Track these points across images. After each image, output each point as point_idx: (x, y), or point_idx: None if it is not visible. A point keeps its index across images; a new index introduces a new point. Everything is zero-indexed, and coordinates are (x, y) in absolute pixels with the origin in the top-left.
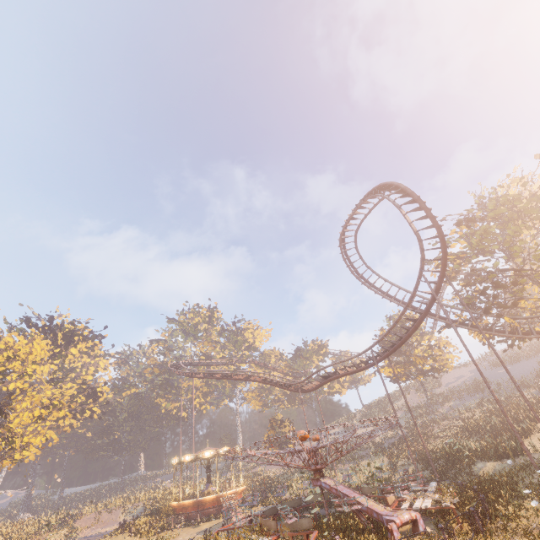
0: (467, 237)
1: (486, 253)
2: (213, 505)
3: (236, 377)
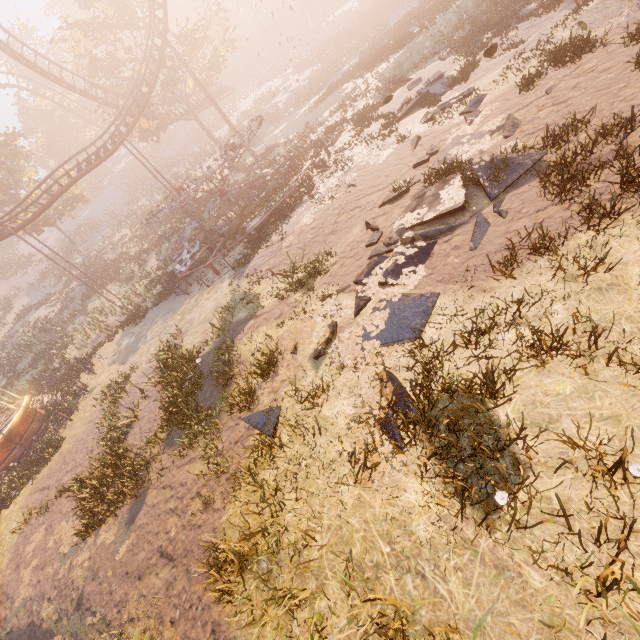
0: None
1: (136, 25)
2: (28, 423)
3: None
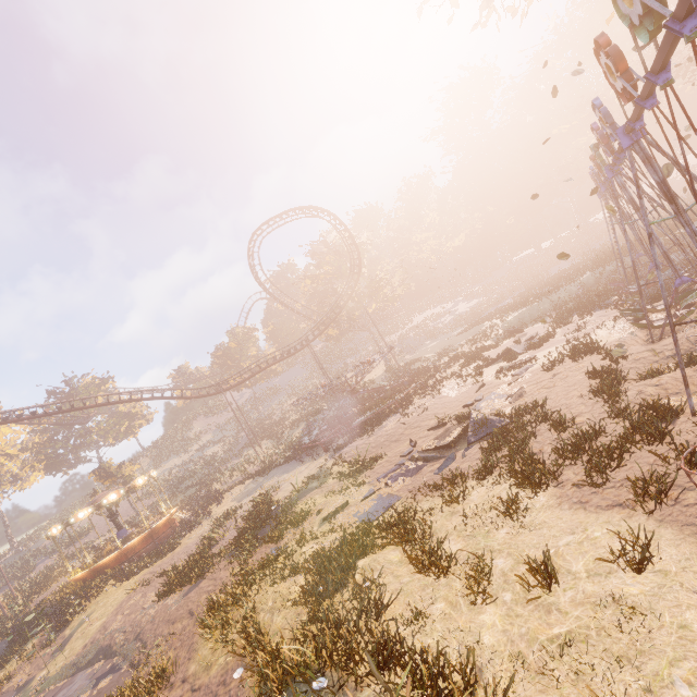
0: (334, 264)
1: (344, 277)
2: (166, 528)
3: (97, 403)
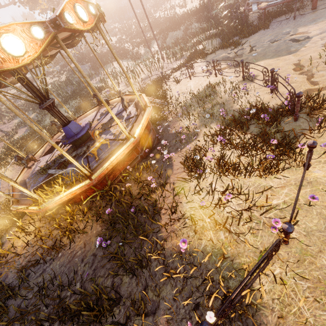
0: None
1: None
2: None
3: None
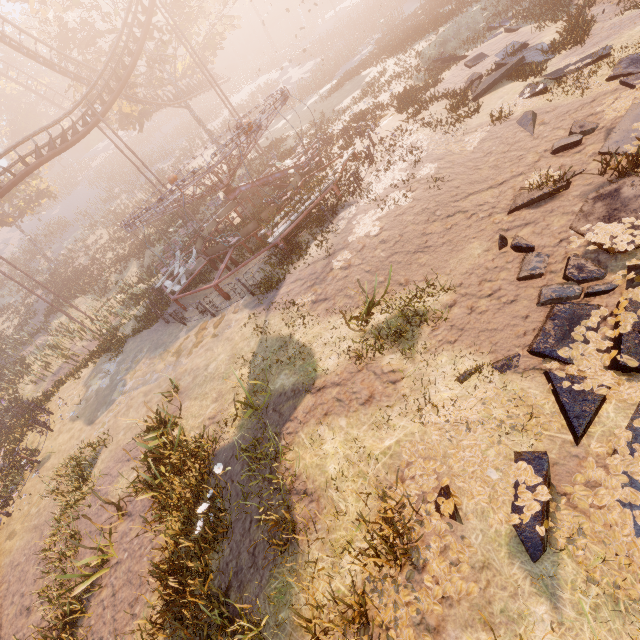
0: None
1: None
2: None
3: None
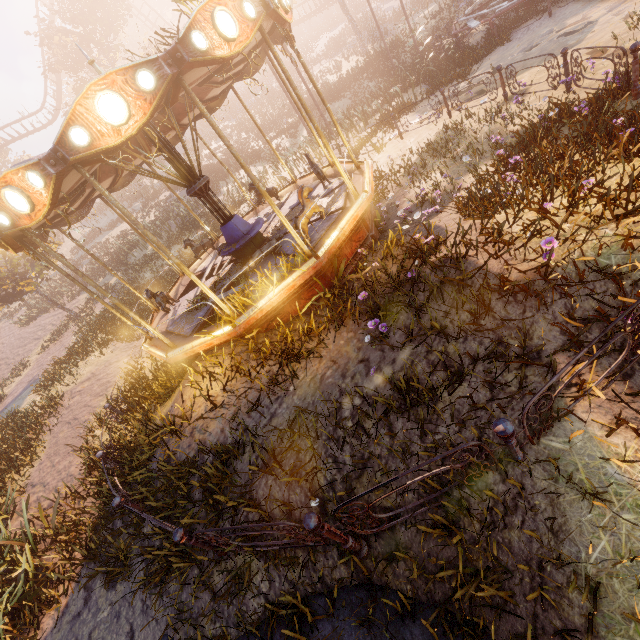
0: None
1: None
2: None
3: None
